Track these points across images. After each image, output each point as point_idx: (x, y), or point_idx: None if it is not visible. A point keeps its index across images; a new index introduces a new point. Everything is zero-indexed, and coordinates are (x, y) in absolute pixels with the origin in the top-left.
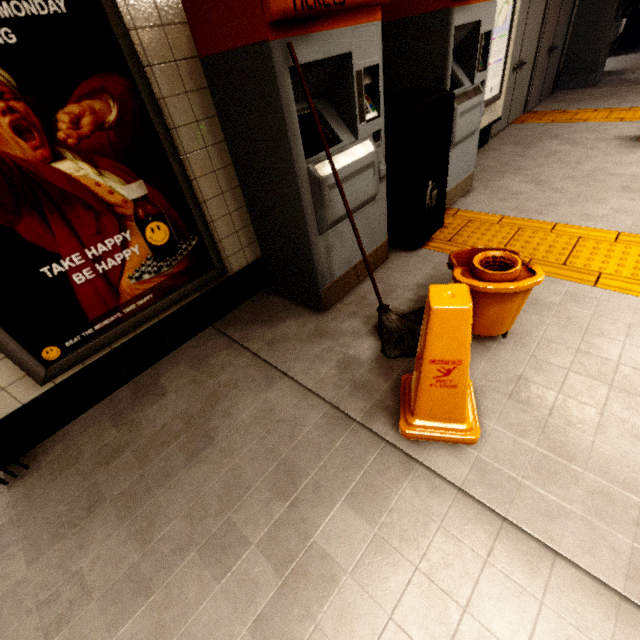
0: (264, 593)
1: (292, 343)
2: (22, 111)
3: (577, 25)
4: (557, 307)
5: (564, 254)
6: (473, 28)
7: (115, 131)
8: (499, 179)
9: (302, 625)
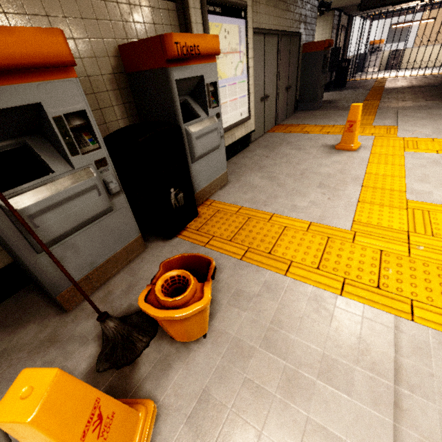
0: None
1: (19, 355)
2: None
3: (303, 75)
4: (255, 298)
5: (272, 243)
6: (200, 80)
7: None
8: (248, 175)
9: None
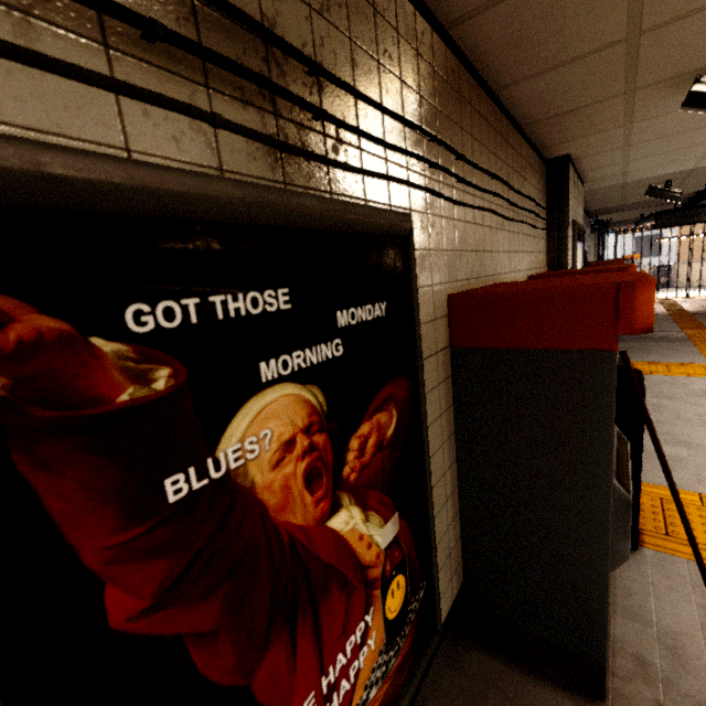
0: None
1: None
2: (320, 445)
3: None
4: None
5: None
6: None
7: (389, 447)
8: None
9: None
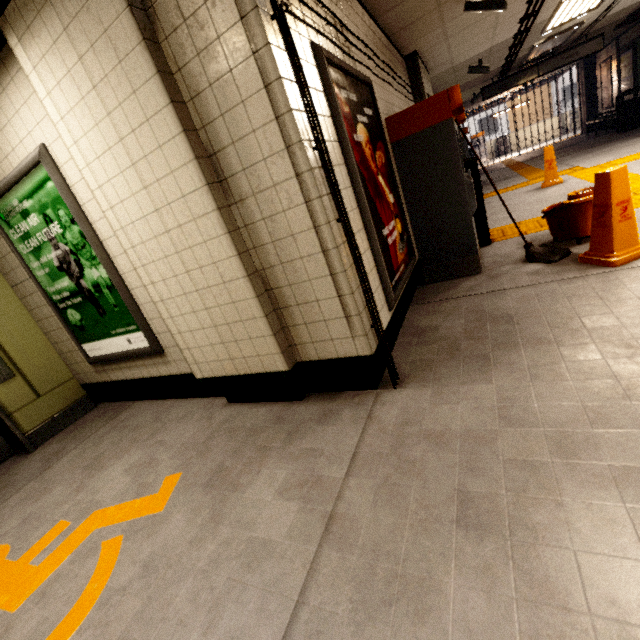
0: None
1: (484, 284)
2: (371, 150)
3: None
4: None
5: None
6: None
7: (384, 167)
8: (488, 218)
9: None
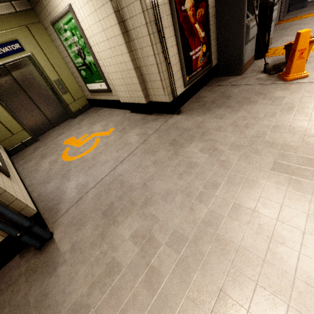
0: (268, 102)
1: (237, 81)
2: (193, 11)
3: None
4: None
5: None
6: None
7: (202, 17)
8: (280, 39)
9: (281, 102)
